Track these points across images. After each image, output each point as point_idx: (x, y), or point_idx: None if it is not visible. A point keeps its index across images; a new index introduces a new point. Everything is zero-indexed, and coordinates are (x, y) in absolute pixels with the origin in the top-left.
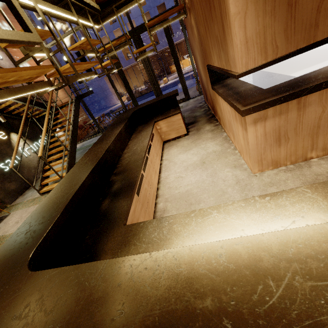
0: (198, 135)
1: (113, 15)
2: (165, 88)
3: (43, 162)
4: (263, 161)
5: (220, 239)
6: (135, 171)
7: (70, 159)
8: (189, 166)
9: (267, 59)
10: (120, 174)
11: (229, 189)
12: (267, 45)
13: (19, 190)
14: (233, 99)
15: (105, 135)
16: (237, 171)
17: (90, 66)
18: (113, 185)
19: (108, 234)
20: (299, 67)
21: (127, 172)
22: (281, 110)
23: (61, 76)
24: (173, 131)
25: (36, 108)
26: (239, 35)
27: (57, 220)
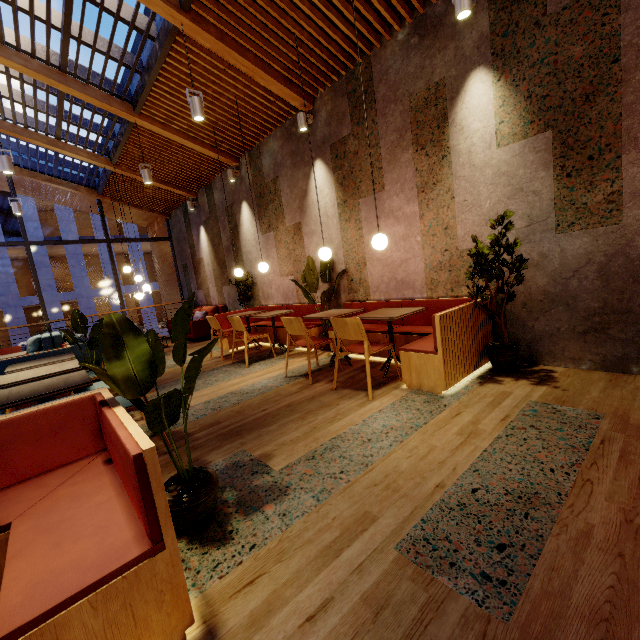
0: None
1: None
2: None
3: None
4: None
5: None
6: None
7: None
8: None
9: None
10: None
11: None
12: None
13: None
14: None
15: None
16: None
17: None
18: None
19: None
20: None
21: None
22: None
23: None
24: None
25: None
26: None
27: None
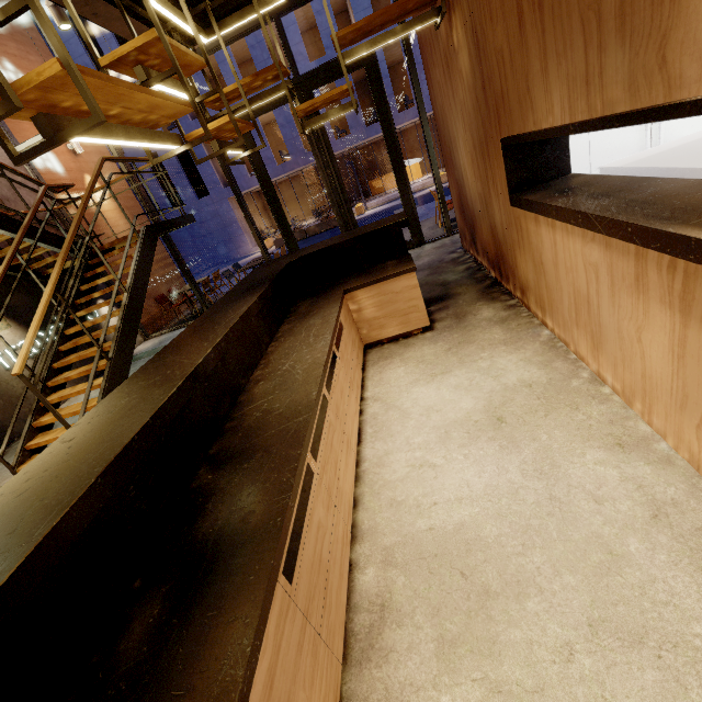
0: (463, 330)
1: (247, 10)
2: (359, 223)
3: (40, 387)
4: None
5: None
6: (282, 459)
7: (113, 381)
8: (452, 427)
9: None
10: (229, 464)
11: (632, 544)
12: None
13: None
14: (643, 218)
15: (201, 323)
16: (636, 466)
17: (165, 114)
18: (197, 514)
19: None
20: None
21: (256, 459)
22: None
23: None
24: (393, 319)
25: (52, 252)
26: None
27: None
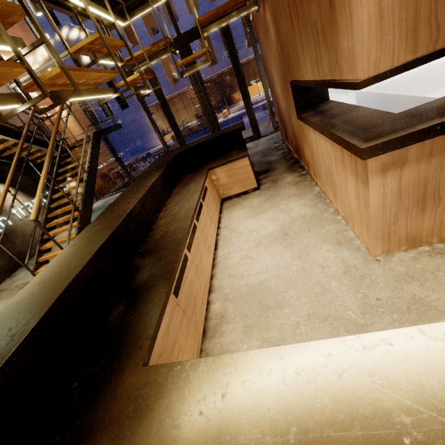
0: (275, 189)
1: (146, 6)
2: (225, 123)
3: None
4: (391, 236)
5: (351, 438)
6: (173, 251)
7: (82, 223)
8: (262, 239)
9: (417, 52)
10: (148, 255)
11: (333, 284)
12: (420, 24)
13: (7, 269)
14: (340, 131)
15: (130, 189)
16: (343, 252)
17: (105, 78)
18: (135, 275)
19: (112, 384)
20: (438, 85)
21: (161, 252)
22: (433, 150)
23: (38, 84)
24: (237, 184)
25: (38, 149)
26: (367, 3)
27: (11, 359)
